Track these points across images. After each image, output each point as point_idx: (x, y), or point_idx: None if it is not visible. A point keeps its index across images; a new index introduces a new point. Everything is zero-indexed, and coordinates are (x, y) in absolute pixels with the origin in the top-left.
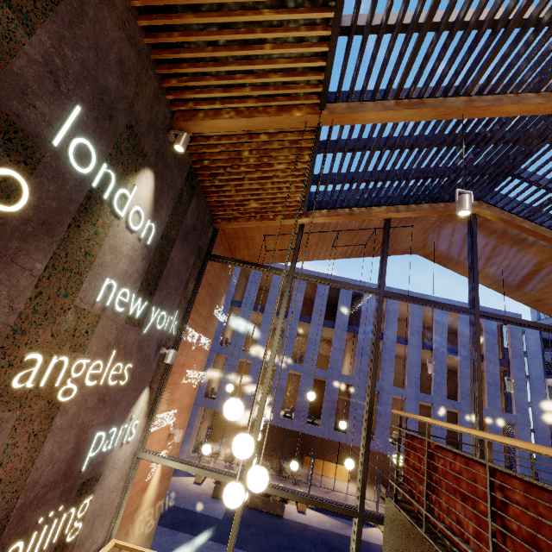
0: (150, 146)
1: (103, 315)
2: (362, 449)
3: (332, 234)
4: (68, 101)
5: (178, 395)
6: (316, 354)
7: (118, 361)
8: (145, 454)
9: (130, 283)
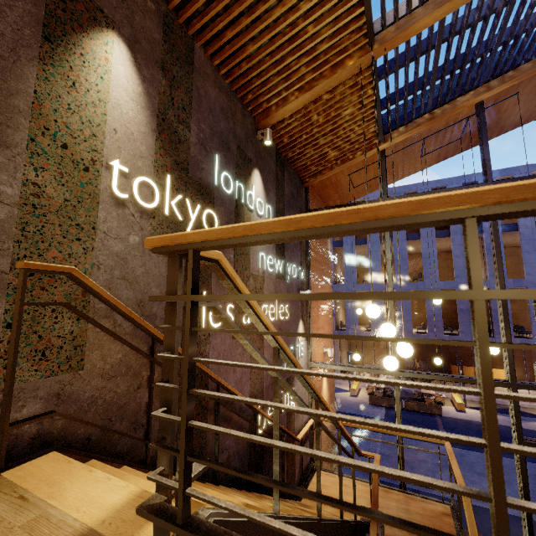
0: (251, 152)
1: (264, 276)
2: (502, 333)
3: (417, 145)
4: (212, 155)
5: (321, 324)
6: (435, 267)
7: (280, 304)
8: (314, 364)
9: (270, 251)
